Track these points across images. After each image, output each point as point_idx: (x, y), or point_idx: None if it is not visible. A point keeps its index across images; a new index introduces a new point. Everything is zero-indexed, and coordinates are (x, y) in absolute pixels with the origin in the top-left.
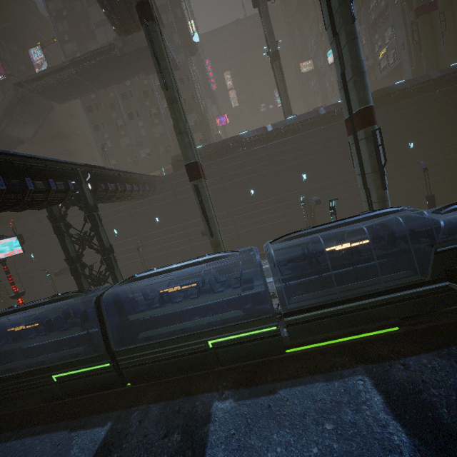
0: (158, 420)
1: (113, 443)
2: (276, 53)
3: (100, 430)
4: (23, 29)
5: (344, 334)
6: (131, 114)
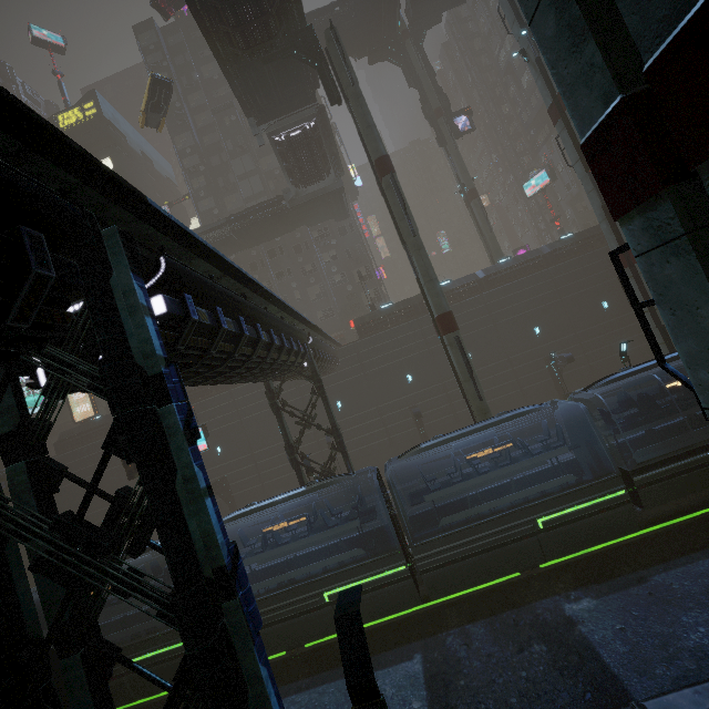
0: (494, 638)
1: (445, 671)
2: (474, 191)
3: (409, 664)
4: (142, 189)
5: (703, 502)
6: (280, 274)
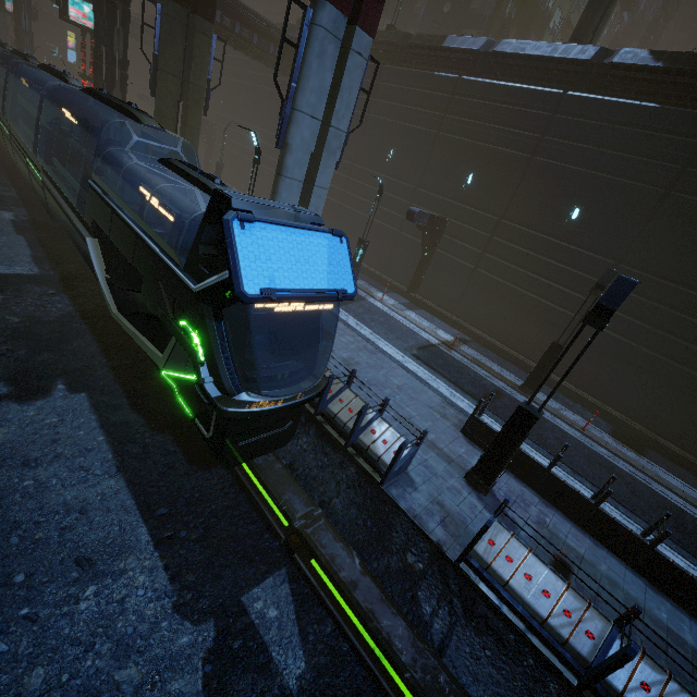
0: None
1: None
2: None
3: None
4: None
5: None
6: None
